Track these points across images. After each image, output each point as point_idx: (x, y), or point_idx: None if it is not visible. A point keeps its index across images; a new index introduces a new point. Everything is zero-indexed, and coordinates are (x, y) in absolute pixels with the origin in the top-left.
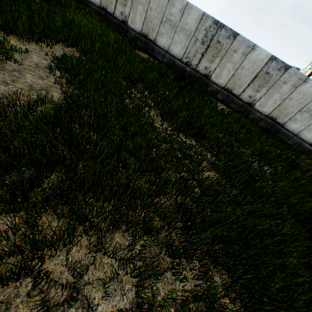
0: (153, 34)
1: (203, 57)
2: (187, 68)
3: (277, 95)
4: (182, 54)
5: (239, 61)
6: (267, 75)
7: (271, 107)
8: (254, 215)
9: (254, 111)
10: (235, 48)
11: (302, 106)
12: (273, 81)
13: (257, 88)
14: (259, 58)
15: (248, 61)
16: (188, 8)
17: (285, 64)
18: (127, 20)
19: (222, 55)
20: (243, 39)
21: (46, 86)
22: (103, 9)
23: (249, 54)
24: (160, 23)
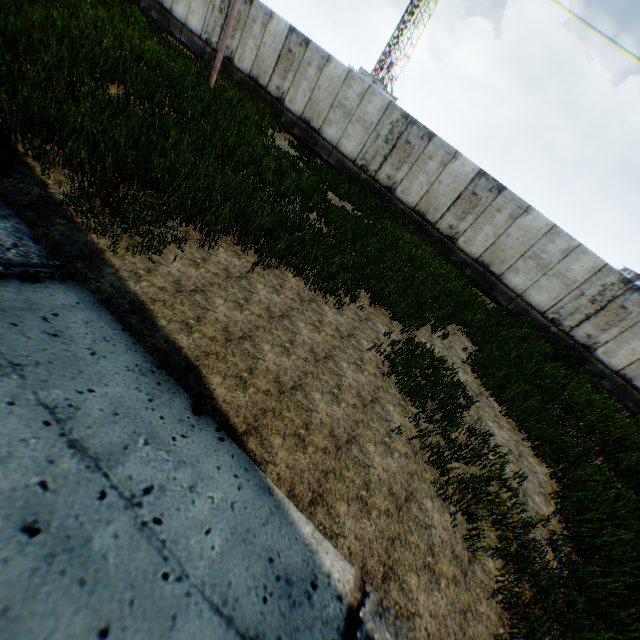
0: (500, 266)
1: (587, 320)
2: (552, 328)
3: None
4: (546, 306)
5: None
6: None
7: None
8: None
9: None
10: None
11: None
12: None
13: None
14: None
15: None
16: (577, 251)
17: None
18: (459, 237)
19: (623, 325)
20: None
21: (513, 443)
22: (418, 213)
23: None
24: (518, 255)
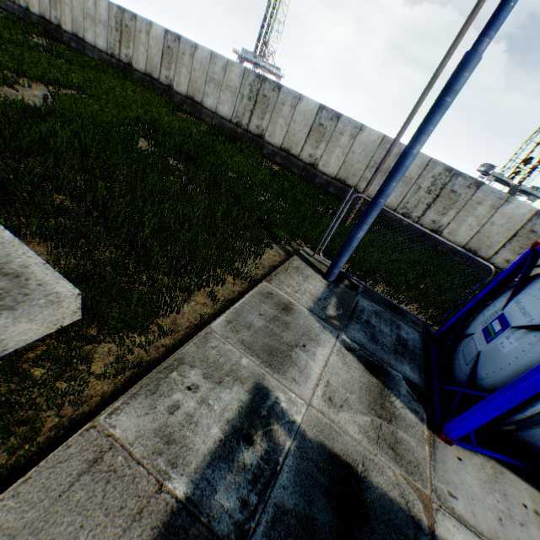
0: (199, 96)
1: (253, 115)
2: (239, 130)
3: (338, 150)
4: (231, 114)
5: (290, 115)
6: (322, 127)
7: (336, 167)
8: (191, 195)
9: (319, 174)
10: (283, 101)
11: (369, 160)
12: (329, 133)
13: (316, 145)
14: (308, 109)
15: (299, 113)
16: (230, 65)
17: (337, 112)
18: (173, 84)
19: (271, 110)
20: (288, 90)
21: (35, 105)
22: (149, 76)
23: (298, 105)
24: (204, 83)
